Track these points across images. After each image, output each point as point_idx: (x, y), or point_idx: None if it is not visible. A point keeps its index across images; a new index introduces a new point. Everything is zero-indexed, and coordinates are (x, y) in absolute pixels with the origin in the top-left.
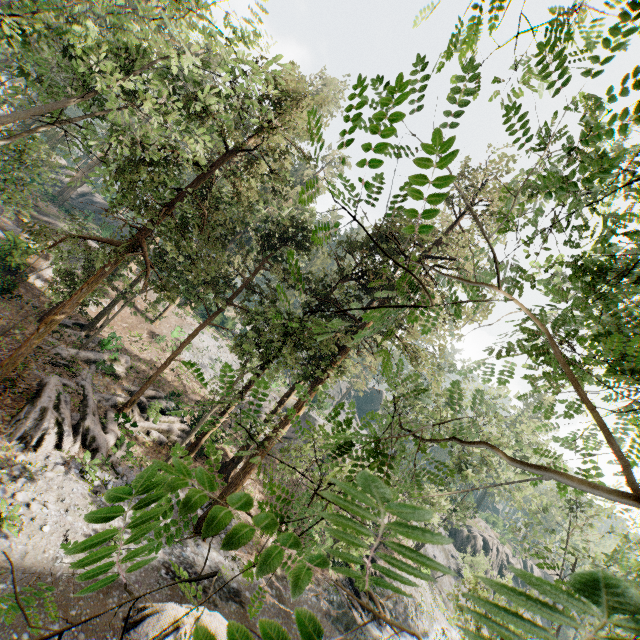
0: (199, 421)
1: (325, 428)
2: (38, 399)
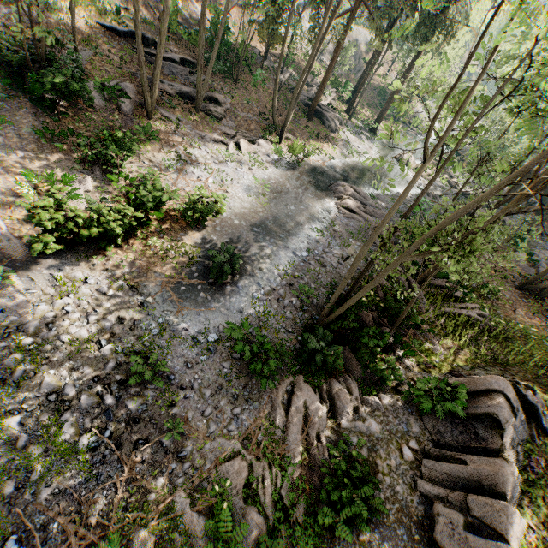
0: (364, 88)
1: (359, 35)
2: (322, 114)
